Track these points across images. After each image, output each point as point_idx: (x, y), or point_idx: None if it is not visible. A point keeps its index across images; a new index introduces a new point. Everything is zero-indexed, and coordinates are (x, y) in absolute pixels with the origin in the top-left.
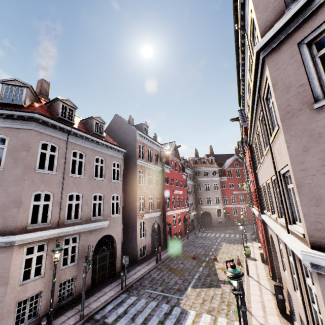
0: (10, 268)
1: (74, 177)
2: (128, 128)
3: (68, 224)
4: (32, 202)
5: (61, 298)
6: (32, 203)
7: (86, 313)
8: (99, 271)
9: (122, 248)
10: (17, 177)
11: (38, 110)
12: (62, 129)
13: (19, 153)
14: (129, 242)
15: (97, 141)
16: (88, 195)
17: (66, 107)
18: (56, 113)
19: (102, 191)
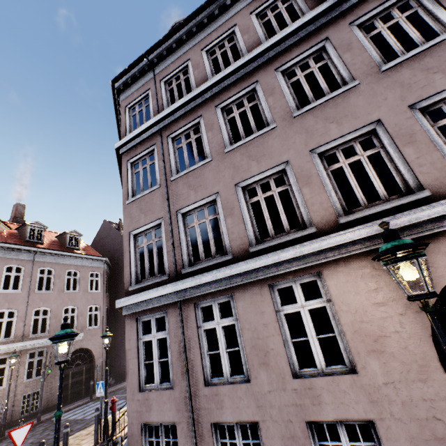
0: None
1: (41, 293)
2: (115, 233)
3: (33, 338)
4: None
5: (24, 411)
6: None
7: (46, 417)
8: (72, 386)
9: (102, 361)
10: None
11: (6, 238)
12: (28, 251)
13: None
14: (118, 358)
15: (68, 255)
16: (58, 308)
17: (35, 230)
18: (24, 237)
19: (75, 303)
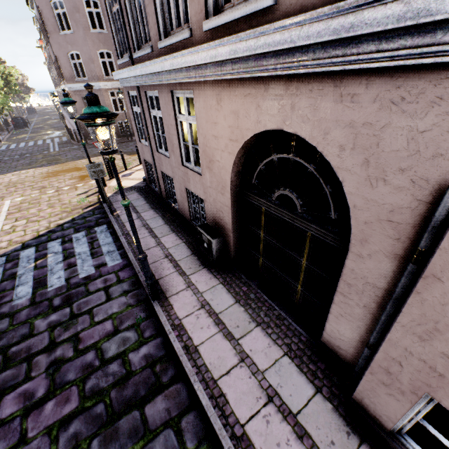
0: (106, 102)
1: None
2: None
3: None
4: (100, 59)
5: None
6: (100, 60)
7: None
8: None
9: None
10: (83, 39)
11: None
12: None
13: (75, 15)
14: None
15: None
16: None
17: None
18: None
19: None
